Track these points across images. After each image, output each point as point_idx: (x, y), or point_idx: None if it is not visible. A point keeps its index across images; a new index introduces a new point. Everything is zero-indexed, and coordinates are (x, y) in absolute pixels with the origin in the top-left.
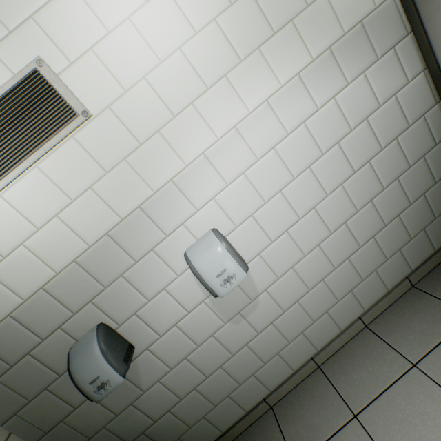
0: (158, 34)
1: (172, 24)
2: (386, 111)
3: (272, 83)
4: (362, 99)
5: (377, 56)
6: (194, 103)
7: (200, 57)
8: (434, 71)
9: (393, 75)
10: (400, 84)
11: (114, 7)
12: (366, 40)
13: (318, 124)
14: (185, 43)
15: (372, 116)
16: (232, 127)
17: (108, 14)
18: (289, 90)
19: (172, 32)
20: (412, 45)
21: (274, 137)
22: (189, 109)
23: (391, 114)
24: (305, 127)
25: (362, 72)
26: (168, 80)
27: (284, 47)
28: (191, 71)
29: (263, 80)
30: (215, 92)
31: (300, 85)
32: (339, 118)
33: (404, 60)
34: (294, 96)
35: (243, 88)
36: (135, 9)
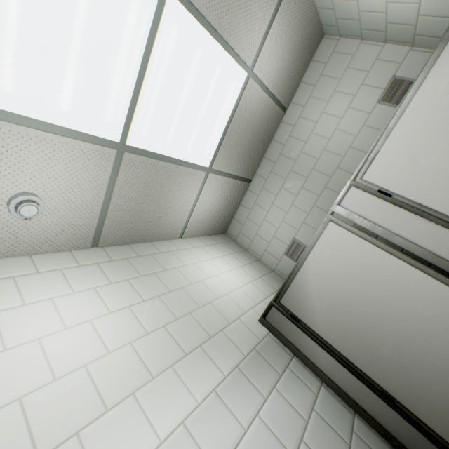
0: (66, 352)
1: (86, 344)
2: (315, 427)
3: (188, 400)
4: (286, 414)
5: (278, 372)
6: (82, 431)
7: (107, 373)
8: (329, 382)
9: (300, 388)
10: (310, 396)
11: (29, 329)
12: (264, 360)
13: None
14: (93, 360)
15: (306, 435)
16: None
17: (17, 335)
18: (208, 407)
19: (83, 350)
20: (300, 364)
21: None
22: (69, 443)
23: (322, 431)
24: None
25: (273, 386)
26: (54, 401)
27: (197, 365)
28: (91, 388)
29: (178, 396)
30: (116, 414)
31: (218, 401)
32: (273, 441)
33: (301, 375)
34: (215, 414)
35: (154, 407)
36: (51, 332)
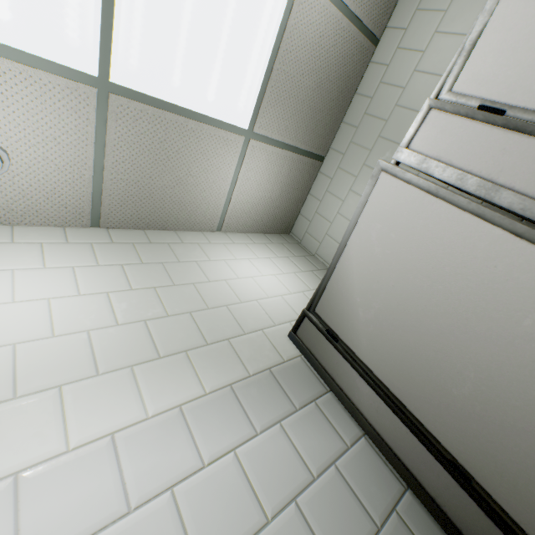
0: None
1: (28, 322)
2: (327, 488)
3: (134, 410)
4: (282, 460)
5: (295, 405)
6: None
7: (37, 358)
8: (372, 433)
9: (324, 433)
10: (336, 447)
11: None
12: (278, 386)
13: (201, 495)
14: (28, 341)
15: (304, 495)
16: (11, 472)
17: None
18: (160, 425)
19: (21, 328)
20: (337, 402)
21: (95, 512)
22: None
23: (337, 496)
24: (172, 499)
25: (278, 420)
26: None
27: (169, 372)
28: (8, 370)
29: (121, 403)
30: (24, 404)
31: (179, 421)
32: (243, 490)
33: (333, 417)
34: (166, 435)
35: (80, 408)
36: None
